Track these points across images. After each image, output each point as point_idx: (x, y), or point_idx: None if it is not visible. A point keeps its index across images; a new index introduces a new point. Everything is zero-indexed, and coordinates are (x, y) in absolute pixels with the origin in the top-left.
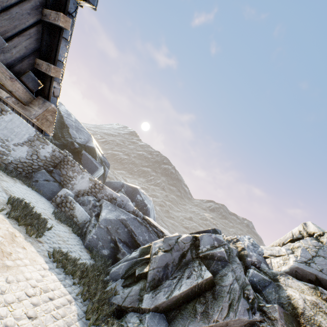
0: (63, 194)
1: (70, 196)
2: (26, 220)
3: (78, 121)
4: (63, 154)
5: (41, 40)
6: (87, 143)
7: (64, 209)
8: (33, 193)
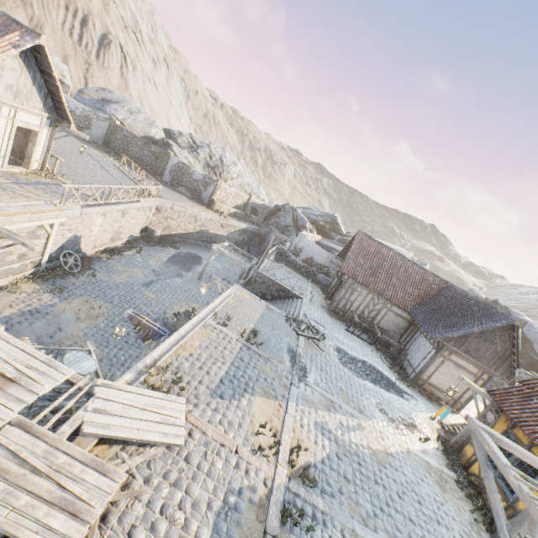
0: None
1: None
2: None
3: None
4: (528, 375)
5: (510, 372)
6: None
7: None
8: None
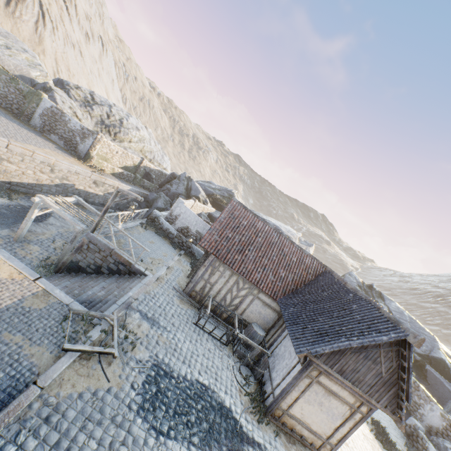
0: (411, 425)
1: (420, 430)
2: (386, 446)
3: (413, 319)
4: None
5: (397, 404)
6: (430, 352)
7: (415, 444)
8: (382, 412)
